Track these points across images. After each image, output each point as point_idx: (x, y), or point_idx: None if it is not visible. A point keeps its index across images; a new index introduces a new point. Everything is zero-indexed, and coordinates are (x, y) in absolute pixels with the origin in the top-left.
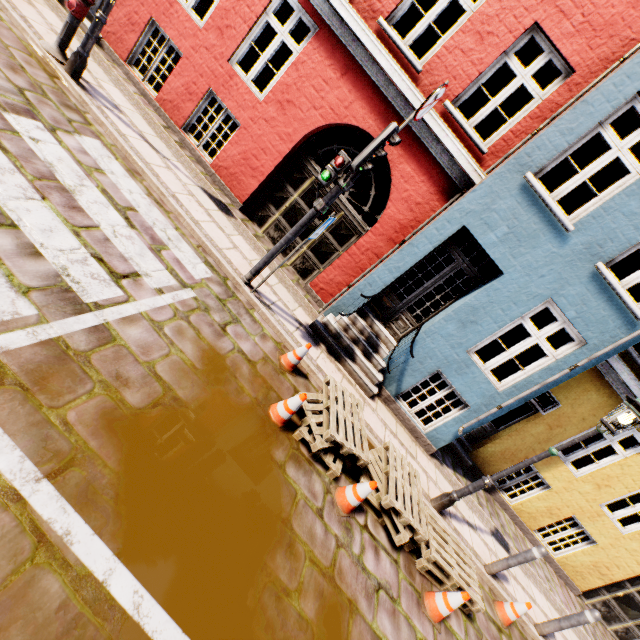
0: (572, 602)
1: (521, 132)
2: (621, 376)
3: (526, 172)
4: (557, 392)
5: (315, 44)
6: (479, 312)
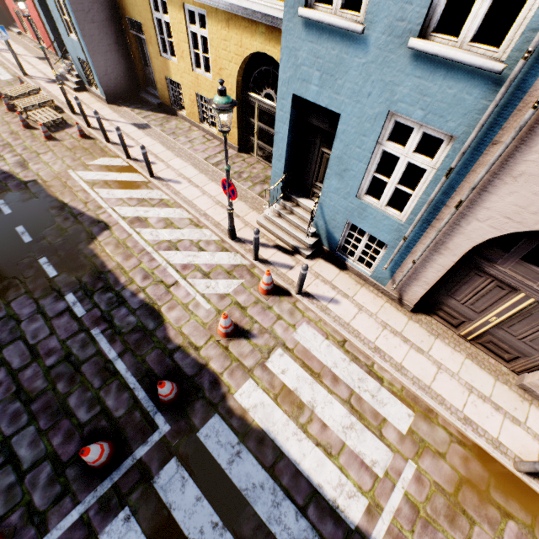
0: (219, 152)
1: None
2: None
3: None
4: (135, 16)
5: None
6: (54, 12)
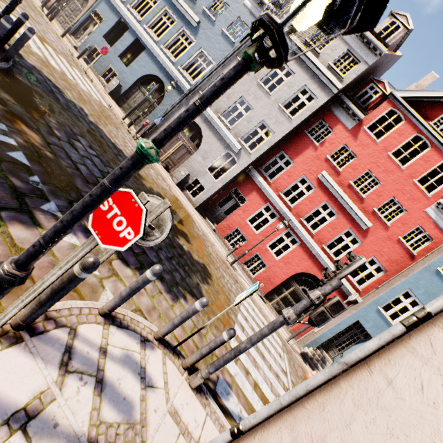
0: None
1: (372, 286)
2: None
3: (377, 305)
4: None
5: (299, 247)
6: None
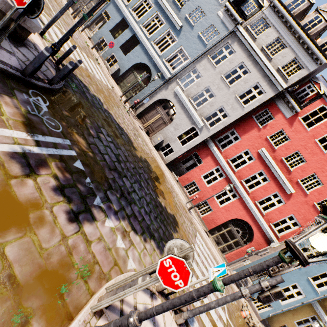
0: None
1: (288, 235)
2: (314, 303)
3: None
4: None
5: (238, 200)
6: None
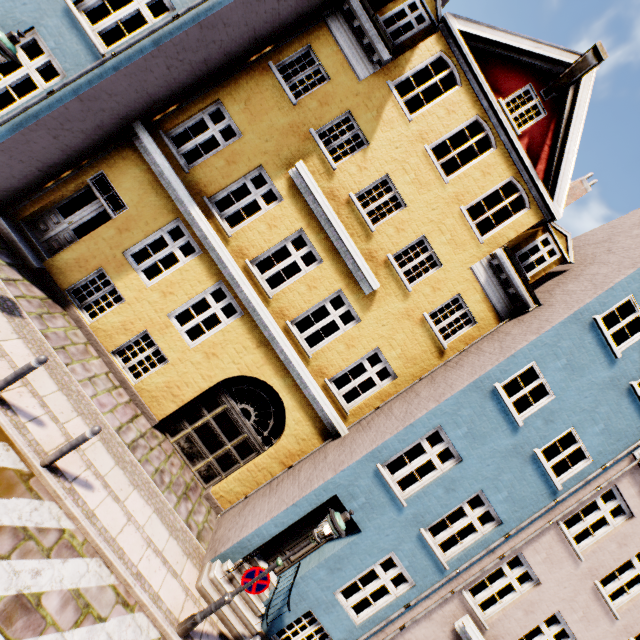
0: (131, 419)
1: None
2: (165, 172)
3: None
4: (124, 194)
5: None
6: None
